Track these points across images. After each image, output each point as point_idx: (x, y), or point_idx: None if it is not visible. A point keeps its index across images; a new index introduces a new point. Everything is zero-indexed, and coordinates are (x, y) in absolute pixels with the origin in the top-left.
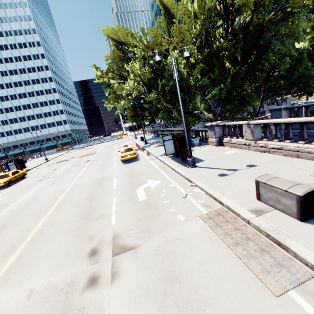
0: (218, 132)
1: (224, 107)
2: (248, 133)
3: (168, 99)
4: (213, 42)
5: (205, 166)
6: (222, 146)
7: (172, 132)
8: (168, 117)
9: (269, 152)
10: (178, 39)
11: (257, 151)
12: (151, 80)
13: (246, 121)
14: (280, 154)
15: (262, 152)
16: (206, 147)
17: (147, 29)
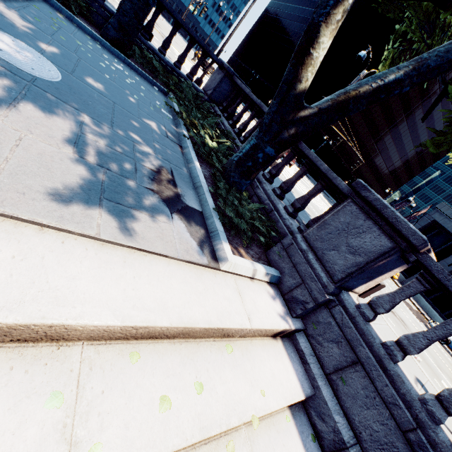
0: None
1: None
2: None
3: None
4: None
5: None
6: None
7: None
8: None
9: None
10: None
11: None
12: None
13: None
14: None
15: None
16: None
17: None
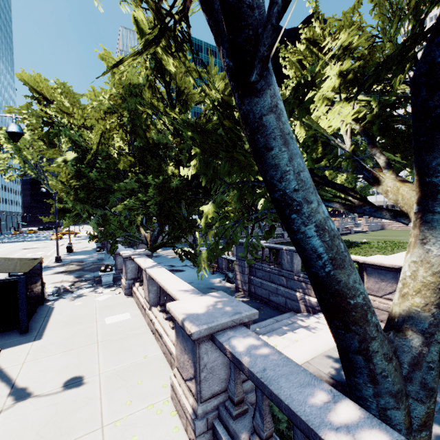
0: (133, 270)
1: (161, 227)
2: (146, 288)
3: (84, 196)
4: (146, 132)
5: (5, 364)
6: (132, 297)
7: (18, 262)
8: (100, 223)
9: (155, 336)
10: (99, 113)
11: (149, 327)
12: (79, 162)
13: (153, 263)
14: (162, 347)
15: (152, 333)
16: (110, 294)
17: (89, 91)
